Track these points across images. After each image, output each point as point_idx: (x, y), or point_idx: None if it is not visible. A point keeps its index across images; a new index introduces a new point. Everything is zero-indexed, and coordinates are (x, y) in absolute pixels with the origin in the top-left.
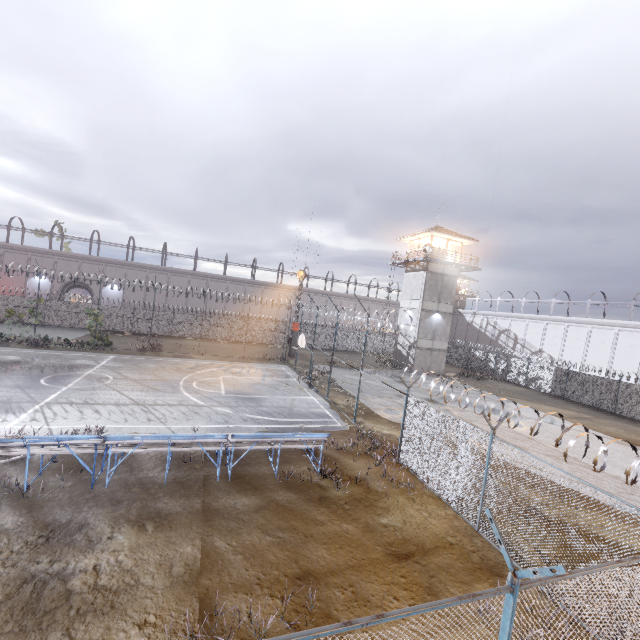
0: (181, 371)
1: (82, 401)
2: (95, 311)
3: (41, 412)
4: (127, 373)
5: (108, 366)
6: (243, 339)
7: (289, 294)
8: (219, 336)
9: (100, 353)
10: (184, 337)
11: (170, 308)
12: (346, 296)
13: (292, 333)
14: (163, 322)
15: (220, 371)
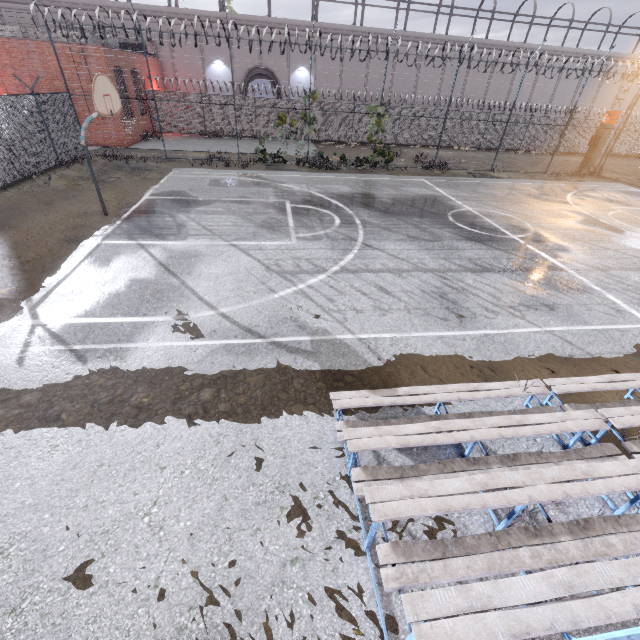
0: (549, 201)
1: (596, 264)
2: (378, 109)
3: (613, 290)
4: (507, 207)
5: (459, 196)
6: (481, 144)
7: (531, 63)
8: (452, 141)
9: (395, 175)
10: (407, 145)
11: (399, 100)
12: (618, 58)
13: (604, 130)
14: (387, 124)
15: (588, 198)
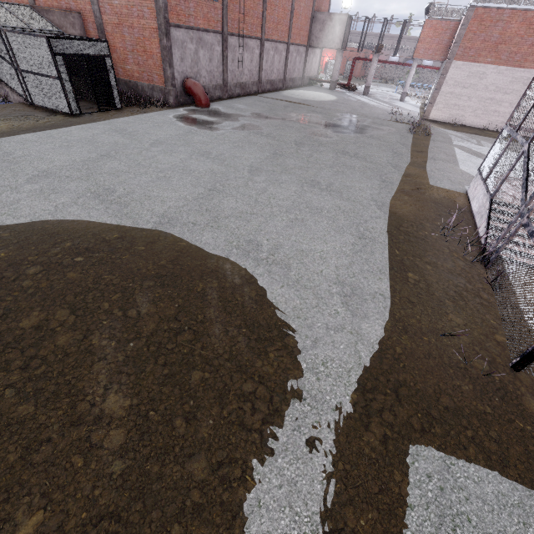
0: None
1: None
2: None
3: None
4: None
5: None
6: None
7: None
8: None
9: None
10: None
11: None
12: None
13: None
14: None
15: None
